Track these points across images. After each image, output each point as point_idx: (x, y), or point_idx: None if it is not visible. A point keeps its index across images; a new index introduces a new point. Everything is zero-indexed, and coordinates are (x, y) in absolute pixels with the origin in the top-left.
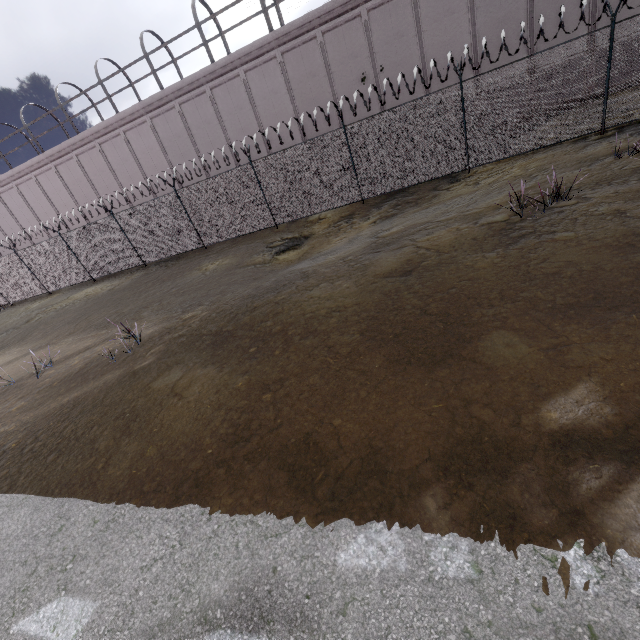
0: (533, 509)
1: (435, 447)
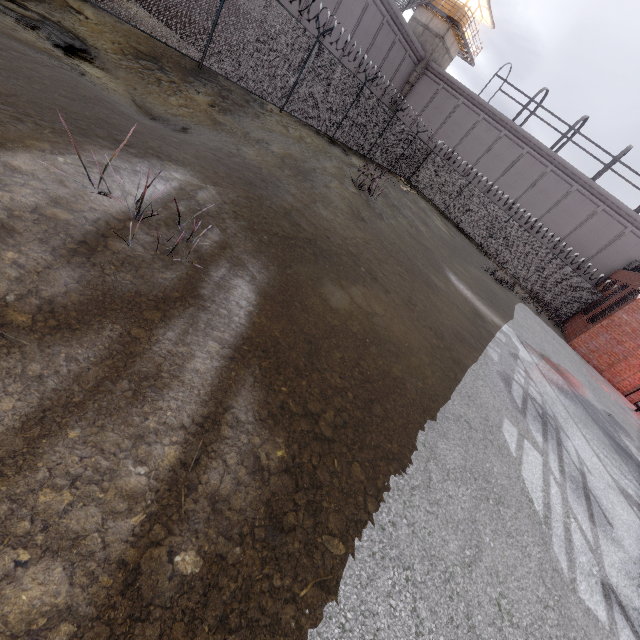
0: (488, 333)
1: (468, 322)
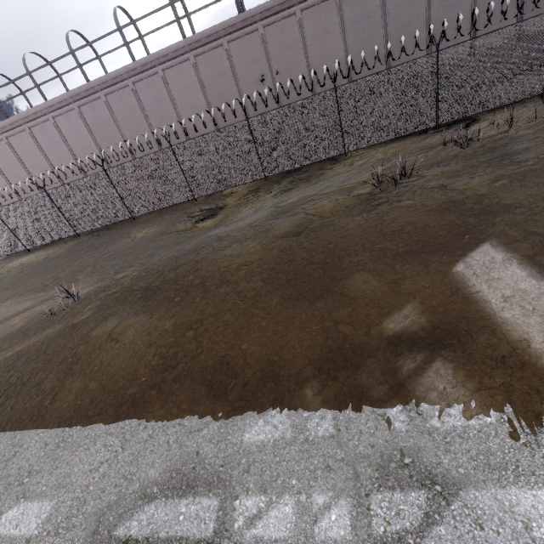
0: (374, 387)
1: (313, 355)
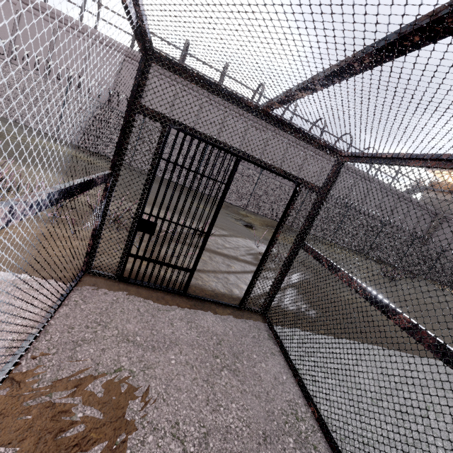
0: None
1: None
